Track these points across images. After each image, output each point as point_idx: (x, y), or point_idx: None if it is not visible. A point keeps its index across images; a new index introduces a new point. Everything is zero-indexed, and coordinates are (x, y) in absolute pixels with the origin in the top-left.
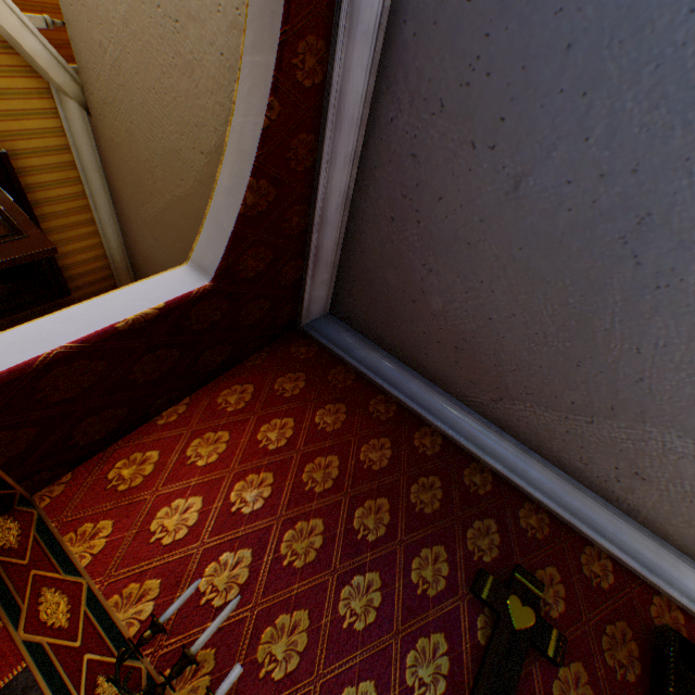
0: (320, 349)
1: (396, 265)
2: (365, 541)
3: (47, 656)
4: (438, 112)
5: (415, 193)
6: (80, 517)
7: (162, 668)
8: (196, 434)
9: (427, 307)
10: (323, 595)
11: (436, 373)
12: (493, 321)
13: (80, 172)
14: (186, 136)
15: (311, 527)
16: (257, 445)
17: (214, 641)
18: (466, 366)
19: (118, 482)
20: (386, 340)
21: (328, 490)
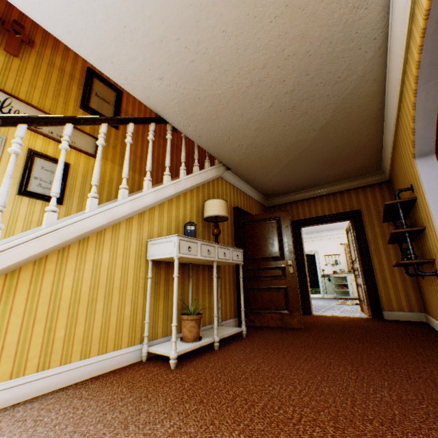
0: None
1: None
2: None
3: None
4: None
5: None
6: None
7: None
8: None
9: None
10: None
11: None
12: None
13: (238, 188)
14: (302, 134)
15: None
16: None
17: None
18: None
19: None
20: None
21: None
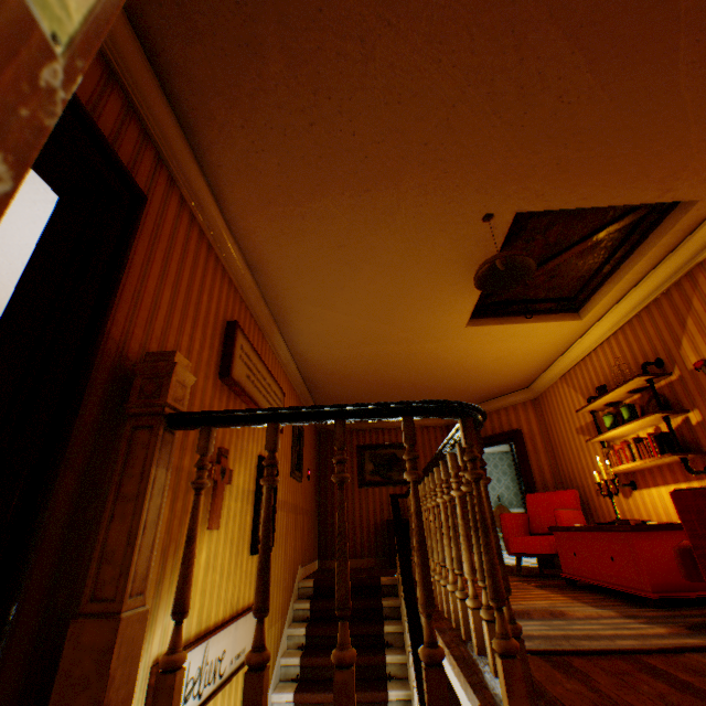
0: None
1: None
2: None
3: None
4: None
5: None
6: None
7: None
8: None
9: None
10: None
11: None
12: None
13: None
14: None
15: None
16: None
17: None
18: None
19: None
20: None
21: None
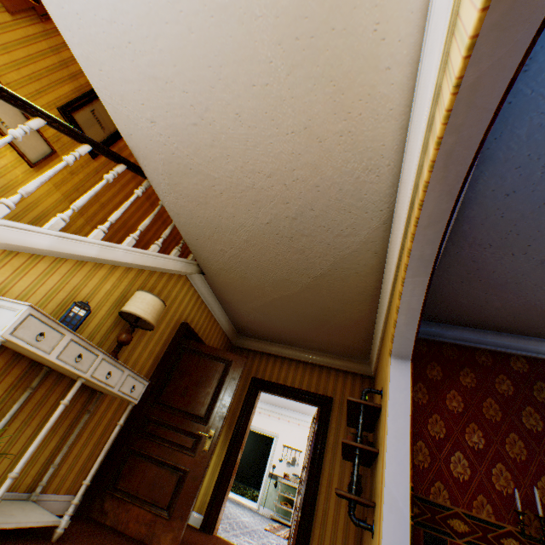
0: (425, 341)
1: (466, 296)
2: (538, 432)
3: (475, 542)
4: (487, 247)
5: (476, 272)
6: (426, 486)
7: (516, 525)
8: (425, 423)
9: (490, 307)
10: (544, 466)
11: (500, 328)
12: (536, 304)
13: (205, 302)
14: (294, 273)
15: (511, 438)
16: (453, 413)
17: (523, 506)
18: (521, 322)
19: (422, 464)
20: (461, 322)
21: (501, 417)
